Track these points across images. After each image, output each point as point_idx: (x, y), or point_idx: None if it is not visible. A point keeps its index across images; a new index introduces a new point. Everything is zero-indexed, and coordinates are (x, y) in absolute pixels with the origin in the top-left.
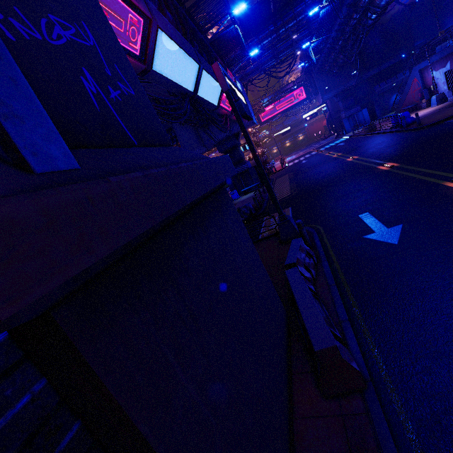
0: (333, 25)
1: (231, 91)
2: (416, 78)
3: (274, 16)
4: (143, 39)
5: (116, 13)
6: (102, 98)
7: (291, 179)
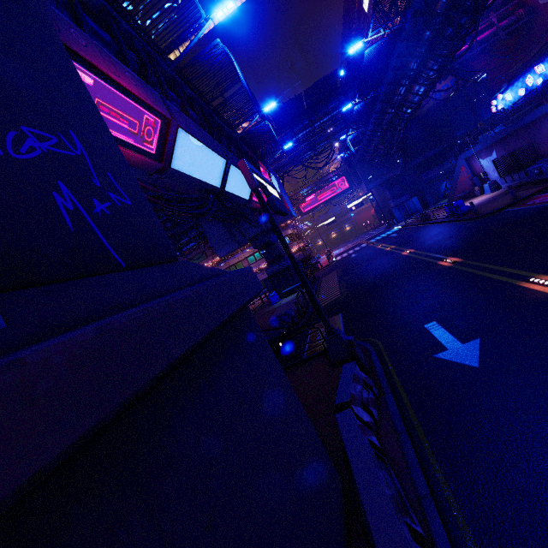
0: (369, 119)
1: (262, 187)
2: (464, 167)
3: (307, 112)
4: (160, 139)
5: (130, 115)
6: (82, 214)
7: (340, 277)
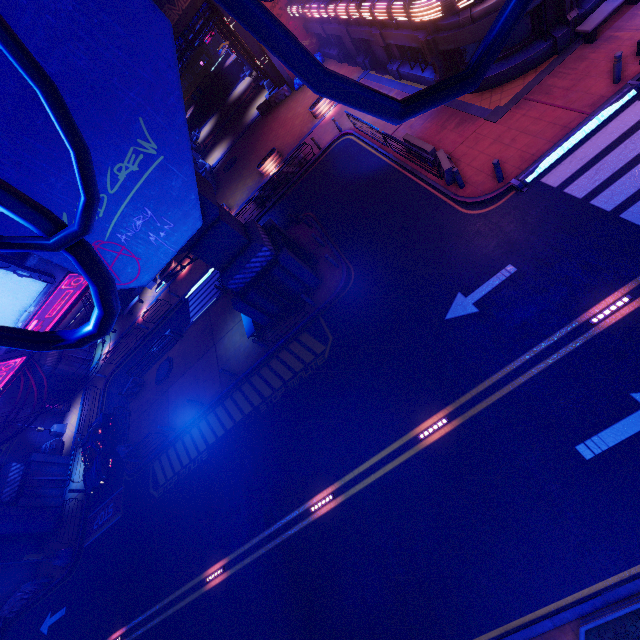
0: None
1: None
2: None
3: None
4: None
5: None
6: None
7: (243, 422)
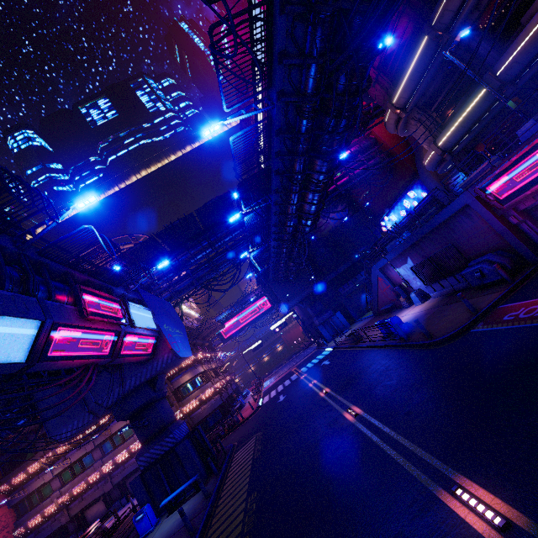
0: (269, 234)
1: None
2: (380, 277)
3: (205, 232)
4: None
5: None
6: None
7: (255, 465)
